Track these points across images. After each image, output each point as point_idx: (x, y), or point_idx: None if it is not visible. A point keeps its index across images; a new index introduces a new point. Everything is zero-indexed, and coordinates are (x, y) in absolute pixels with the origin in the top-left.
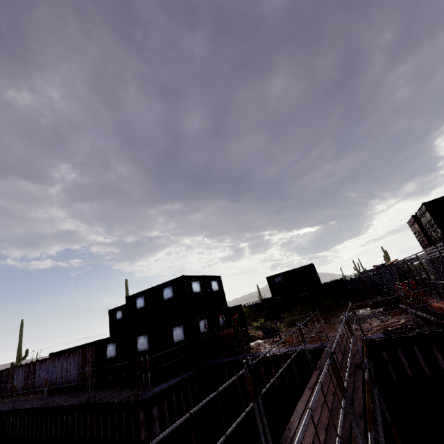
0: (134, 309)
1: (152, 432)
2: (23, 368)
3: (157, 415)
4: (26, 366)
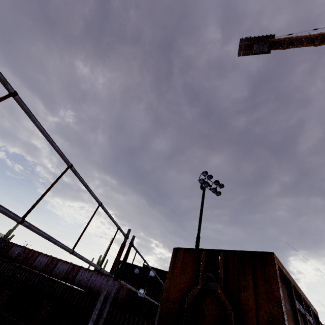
0: (147, 274)
1: None
2: (68, 264)
3: None
4: (71, 264)
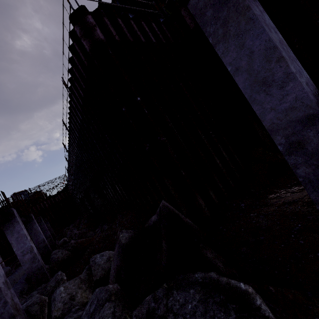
0: None
1: (94, 39)
2: None
3: (94, 24)
4: None
